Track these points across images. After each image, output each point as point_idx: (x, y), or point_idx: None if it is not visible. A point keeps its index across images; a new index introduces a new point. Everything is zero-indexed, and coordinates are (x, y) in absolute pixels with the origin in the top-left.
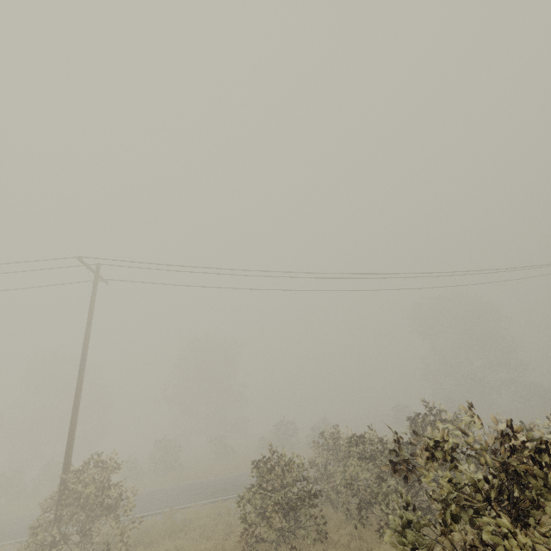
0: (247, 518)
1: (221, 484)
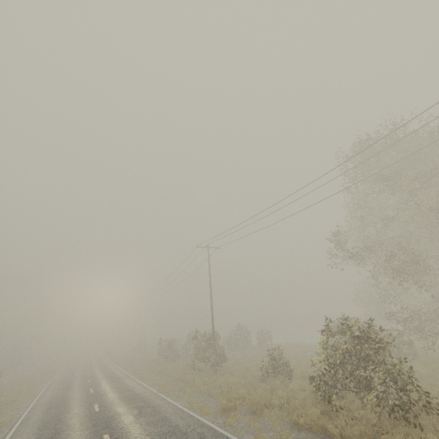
0: None
1: (94, 383)
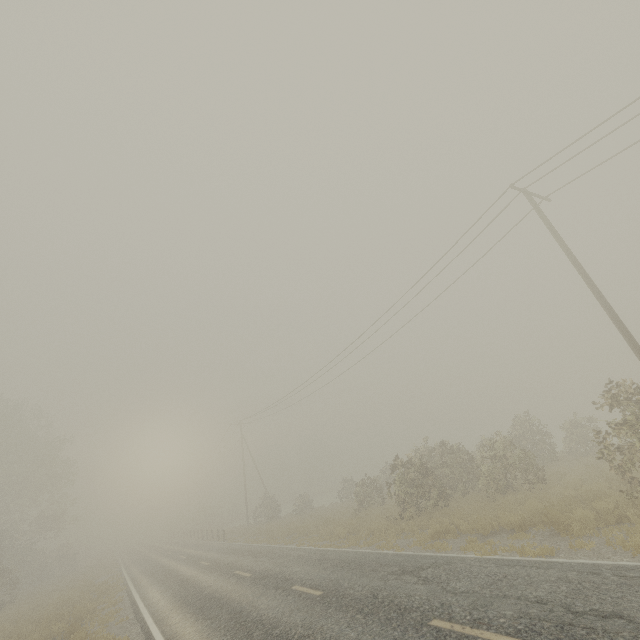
0: (534, 461)
1: (357, 594)
